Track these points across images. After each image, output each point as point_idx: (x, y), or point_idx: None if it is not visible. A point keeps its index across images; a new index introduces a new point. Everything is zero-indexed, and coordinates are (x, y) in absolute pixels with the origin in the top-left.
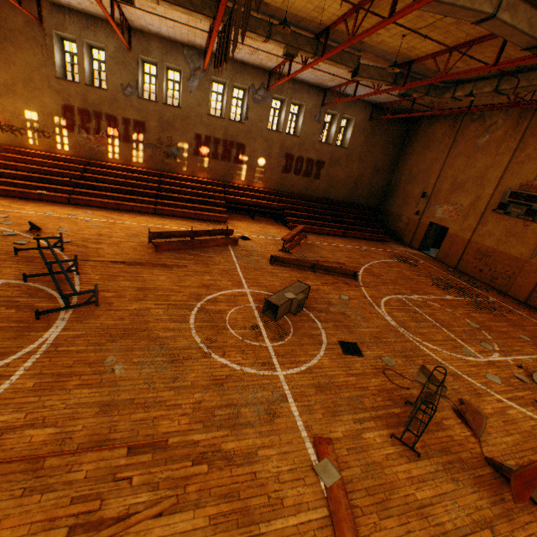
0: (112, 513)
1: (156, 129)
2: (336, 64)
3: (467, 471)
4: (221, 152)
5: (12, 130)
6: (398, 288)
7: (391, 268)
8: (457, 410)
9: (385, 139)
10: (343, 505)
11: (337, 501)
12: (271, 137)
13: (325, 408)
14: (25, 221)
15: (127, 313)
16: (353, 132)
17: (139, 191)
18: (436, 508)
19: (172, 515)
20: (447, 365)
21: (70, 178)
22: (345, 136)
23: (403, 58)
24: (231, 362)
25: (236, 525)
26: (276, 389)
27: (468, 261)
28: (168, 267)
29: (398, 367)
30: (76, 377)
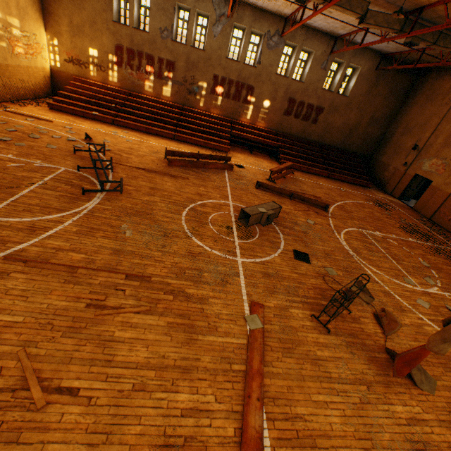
0: (111, 304)
1: (183, 69)
2: (344, 10)
3: (366, 352)
4: (233, 92)
5: (79, 64)
6: (363, 224)
7: (363, 209)
8: (376, 315)
9: (388, 90)
10: (258, 341)
11: (255, 338)
12: (278, 81)
13: (266, 287)
14: (83, 132)
15: (140, 201)
16: (357, 82)
17: (164, 120)
18: (329, 364)
19: (145, 315)
20: (383, 285)
21: (116, 105)
22: (348, 85)
23: (414, 4)
24: (205, 245)
25: (183, 331)
26: (233, 268)
27: (444, 214)
28: (175, 177)
29: (337, 277)
30: (102, 231)
